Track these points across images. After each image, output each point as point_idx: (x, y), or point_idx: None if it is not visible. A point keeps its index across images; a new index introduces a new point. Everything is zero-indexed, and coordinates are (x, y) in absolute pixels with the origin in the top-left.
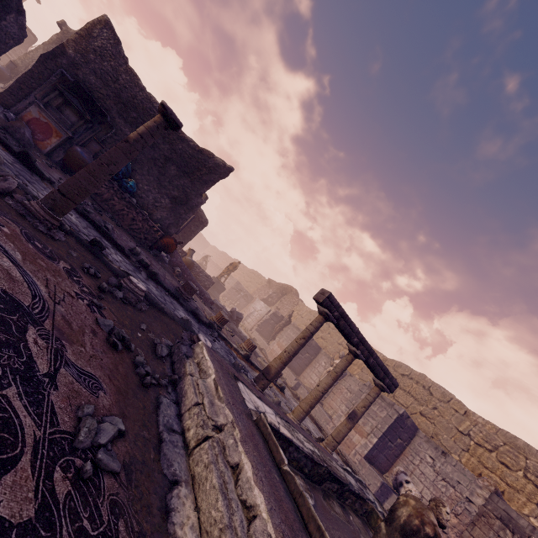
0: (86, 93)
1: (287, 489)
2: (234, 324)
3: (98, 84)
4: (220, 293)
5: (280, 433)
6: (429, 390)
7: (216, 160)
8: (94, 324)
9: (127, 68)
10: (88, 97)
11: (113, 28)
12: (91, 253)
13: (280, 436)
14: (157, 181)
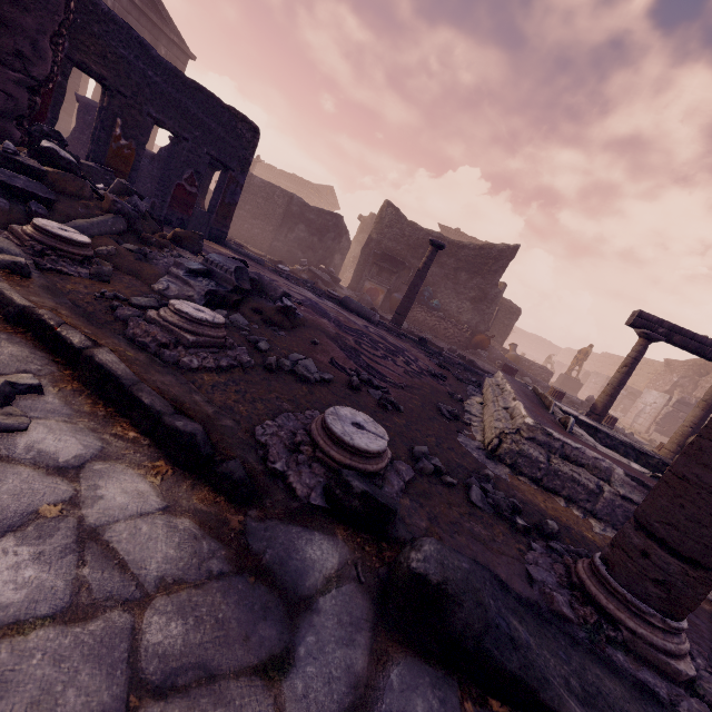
0: (389, 256)
1: (536, 397)
2: None
3: (394, 245)
4: (577, 392)
5: (579, 420)
6: None
7: (498, 248)
8: (428, 360)
9: (407, 223)
10: (391, 258)
11: (392, 204)
12: (420, 346)
13: (581, 423)
14: (454, 292)
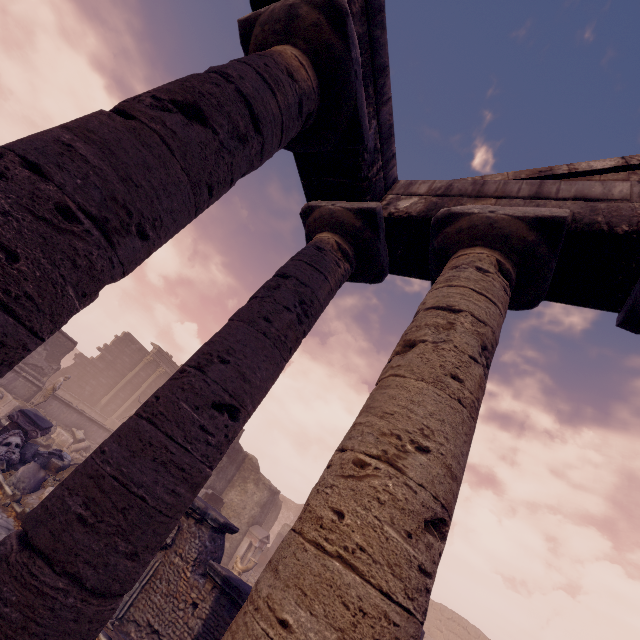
0: None
1: None
2: None
3: None
4: None
5: None
6: (467, 630)
7: None
8: None
9: None
10: None
11: None
12: None
13: None
14: None
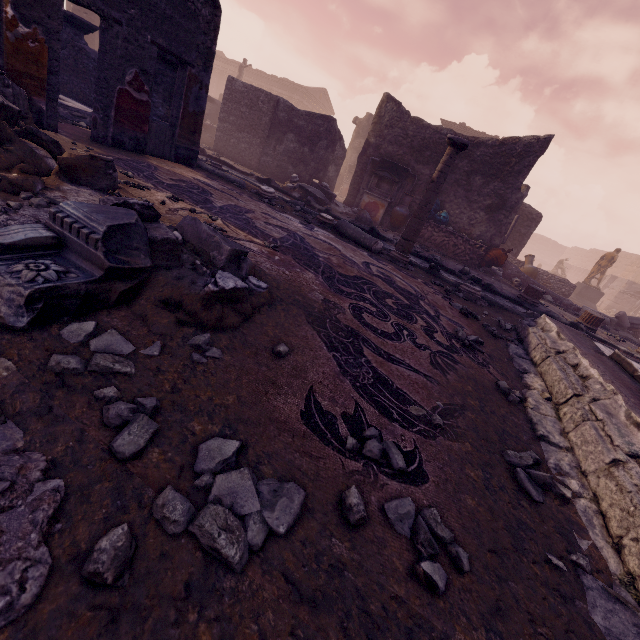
0: (390, 163)
1: (637, 383)
2: (629, 333)
3: (395, 149)
4: (595, 302)
5: None
6: None
7: (524, 141)
8: (449, 305)
9: (411, 120)
10: (392, 165)
11: (392, 97)
12: (431, 275)
13: None
14: (466, 200)
